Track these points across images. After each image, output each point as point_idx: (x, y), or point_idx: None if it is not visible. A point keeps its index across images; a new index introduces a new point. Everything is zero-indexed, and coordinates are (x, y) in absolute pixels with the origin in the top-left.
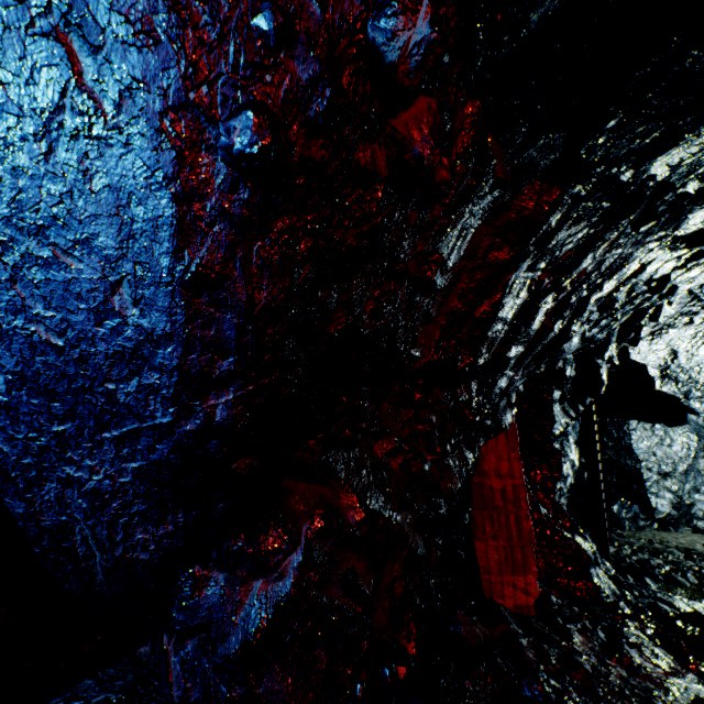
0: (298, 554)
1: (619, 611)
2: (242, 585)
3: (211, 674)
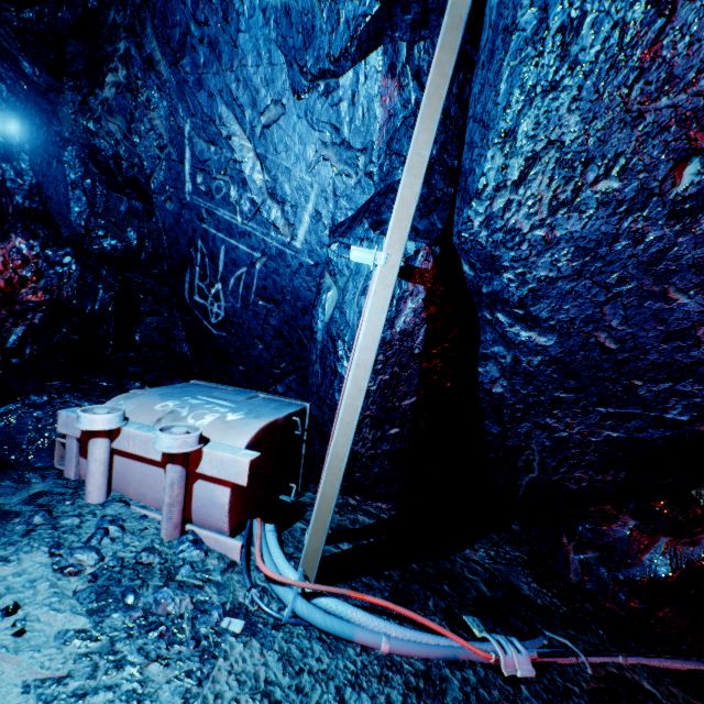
0: None
1: None
2: (648, 535)
3: (609, 581)
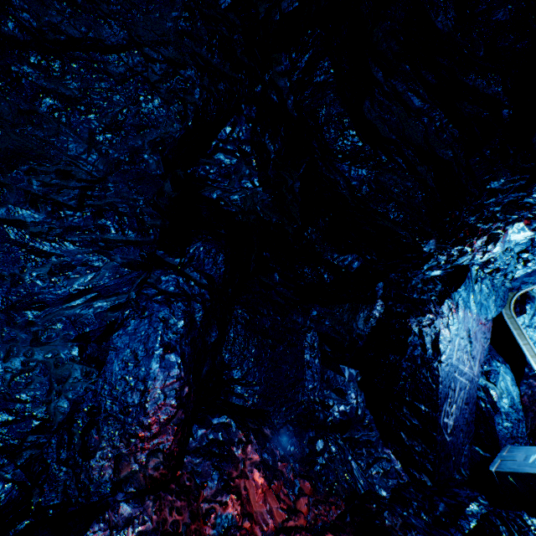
0: None
1: None
2: None
3: None
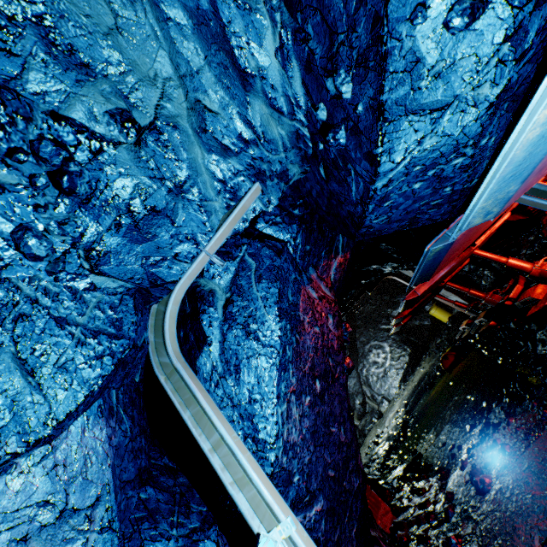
0: (380, 540)
1: (401, 486)
2: None
3: None
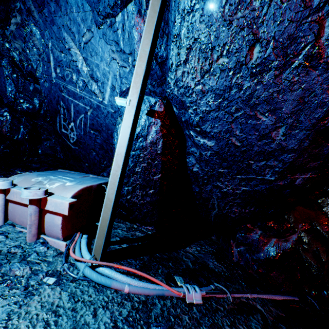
0: (295, 236)
1: None
2: (267, 237)
3: (250, 260)
